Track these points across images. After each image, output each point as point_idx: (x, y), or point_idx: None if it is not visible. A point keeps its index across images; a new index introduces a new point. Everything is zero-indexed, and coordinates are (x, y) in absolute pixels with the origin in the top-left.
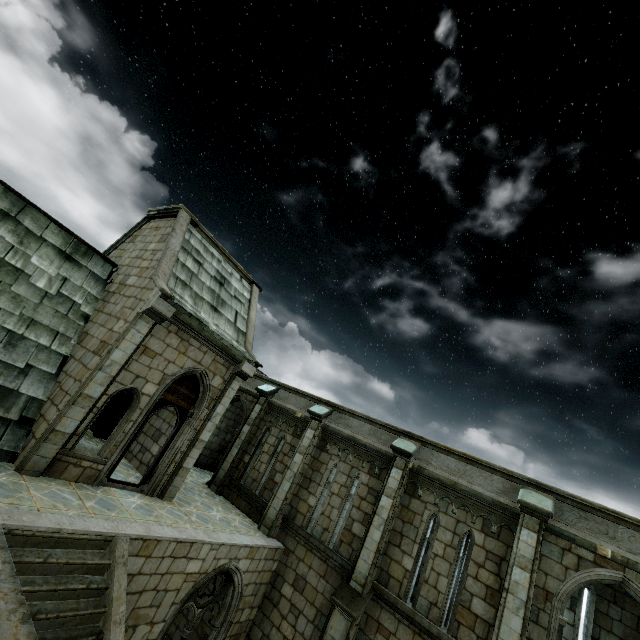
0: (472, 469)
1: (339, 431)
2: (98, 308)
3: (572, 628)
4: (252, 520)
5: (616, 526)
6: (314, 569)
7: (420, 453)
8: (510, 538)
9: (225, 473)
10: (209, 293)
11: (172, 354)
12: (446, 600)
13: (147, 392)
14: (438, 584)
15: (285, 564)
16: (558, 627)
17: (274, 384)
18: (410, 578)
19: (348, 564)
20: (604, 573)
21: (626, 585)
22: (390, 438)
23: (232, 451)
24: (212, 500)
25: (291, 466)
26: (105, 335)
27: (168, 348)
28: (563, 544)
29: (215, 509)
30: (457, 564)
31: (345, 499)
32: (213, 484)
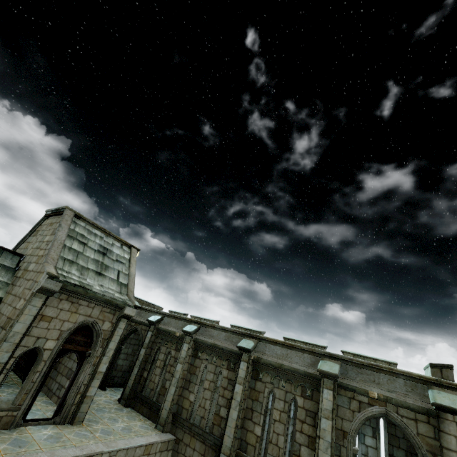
0: (291, 352)
1: (205, 341)
2: (8, 291)
3: (376, 451)
4: (152, 422)
5: (379, 374)
6: (197, 450)
7: (258, 347)
8: (319, 397)
9: (130, 389)
10: (94, 263)
11: (65, 315)
12: (284, 453)
13: (48, 347)
14: (278, 442)
15: (177, 451)
16: (353, 456)
17: (160, 314)
18: (260, 442)
19: (219, 441)
20: (375, 410)
21: (388, 415)
22: (238, 340)
23: (134, 371)
24: (119, 413)
25: (175, 374)
26: (10, 312)
27: (61, 311)
28: (349, 394)
29: (120, 421)
30: (289, 424)
31: (213, 391)
32: (122, 399)
